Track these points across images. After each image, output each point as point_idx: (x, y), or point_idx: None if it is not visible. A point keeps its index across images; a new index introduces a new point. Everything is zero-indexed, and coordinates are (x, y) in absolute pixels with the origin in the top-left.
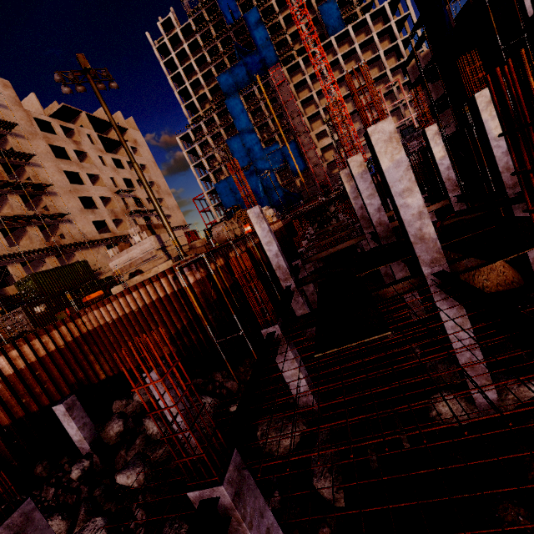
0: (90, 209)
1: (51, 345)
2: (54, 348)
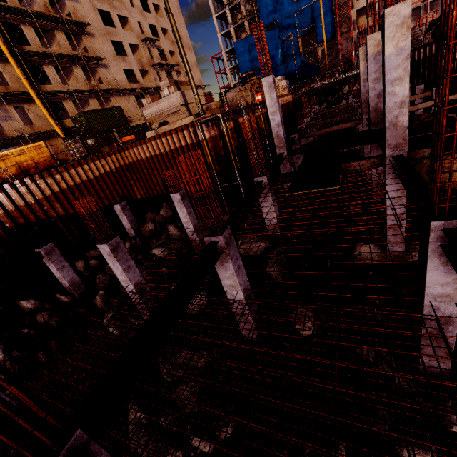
0: (121, 56)
1: (107, 167)
2: (109, 169)
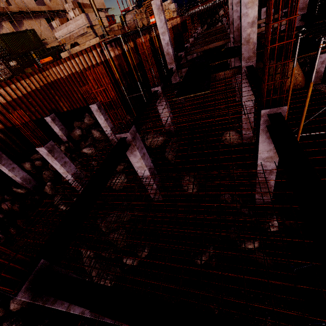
0: None
1: (32, 86)
2: (35, 88)
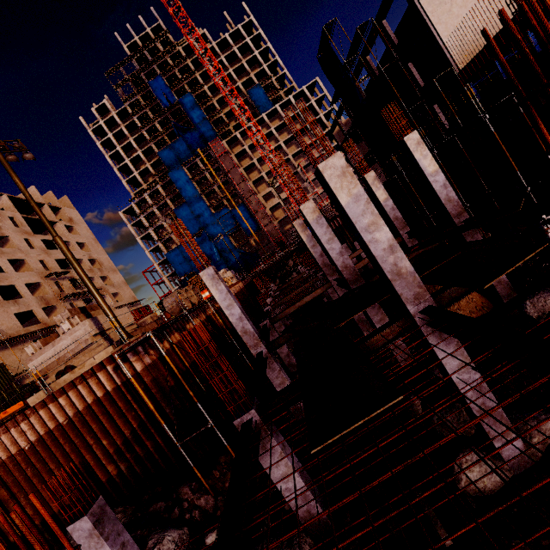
0: (12, 300)
1: None
2: None
